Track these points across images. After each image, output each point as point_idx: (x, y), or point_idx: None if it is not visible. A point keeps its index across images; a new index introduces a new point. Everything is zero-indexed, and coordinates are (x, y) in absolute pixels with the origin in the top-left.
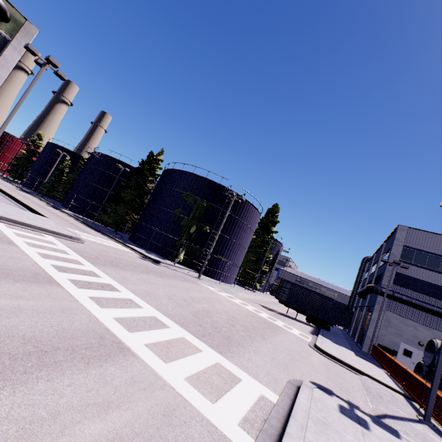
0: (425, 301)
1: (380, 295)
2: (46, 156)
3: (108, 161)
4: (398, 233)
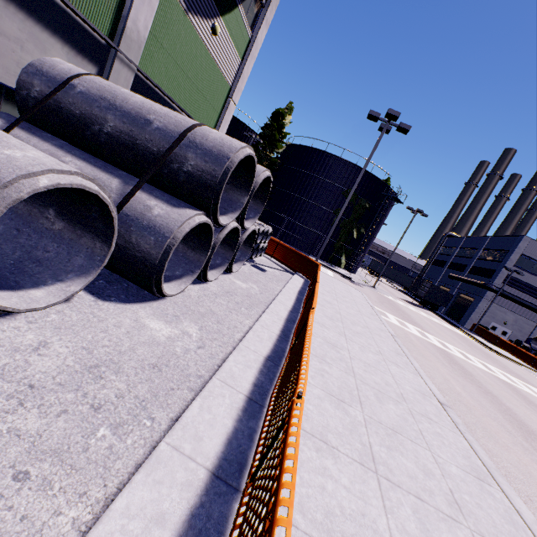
0: (519, 296)
1: (492, 292)
2: None
3: None
4: (521, 242)
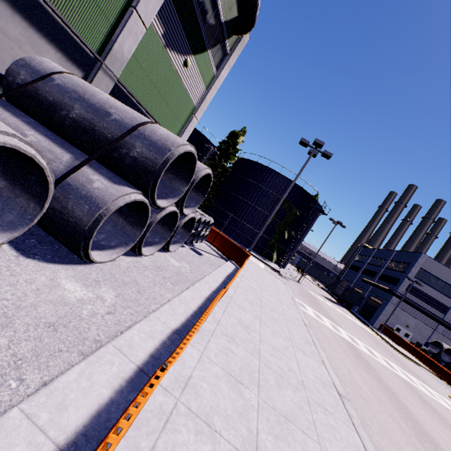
0: (419, 303)
1: (397, 297)
2: None
3: None
4: (420, 258)
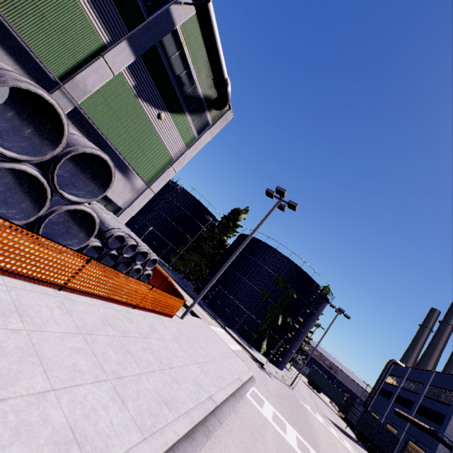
0: None
1: (445, 446)
2: None
3: (188, 198)
4: None
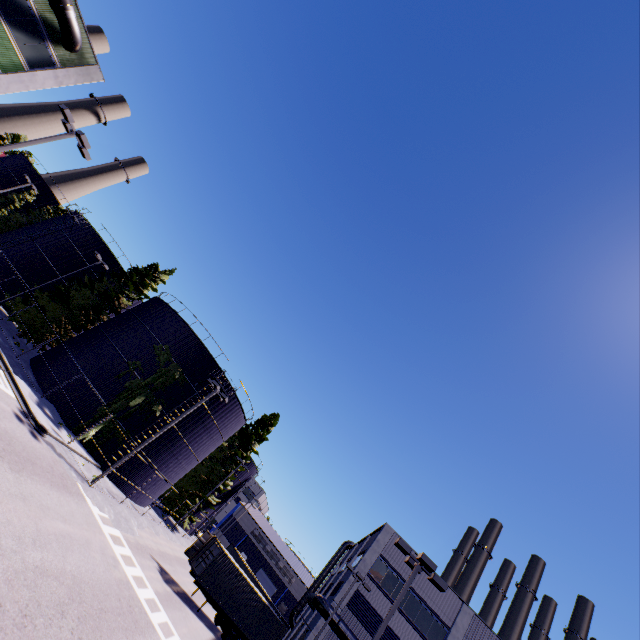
0: None
1: (324, 617)
2: (3, 168)
3: (90, 236)
4: (382, 533)
